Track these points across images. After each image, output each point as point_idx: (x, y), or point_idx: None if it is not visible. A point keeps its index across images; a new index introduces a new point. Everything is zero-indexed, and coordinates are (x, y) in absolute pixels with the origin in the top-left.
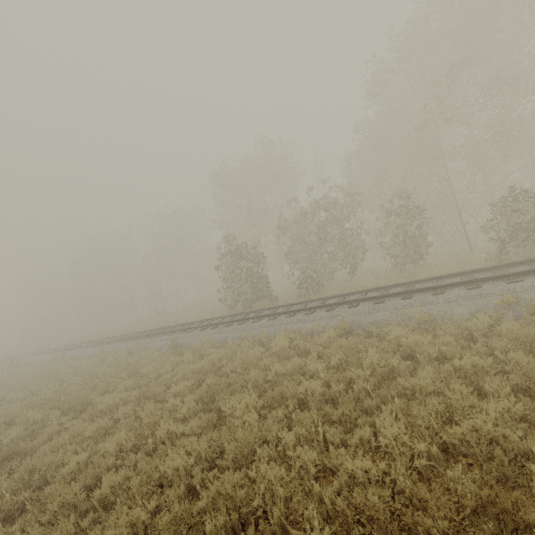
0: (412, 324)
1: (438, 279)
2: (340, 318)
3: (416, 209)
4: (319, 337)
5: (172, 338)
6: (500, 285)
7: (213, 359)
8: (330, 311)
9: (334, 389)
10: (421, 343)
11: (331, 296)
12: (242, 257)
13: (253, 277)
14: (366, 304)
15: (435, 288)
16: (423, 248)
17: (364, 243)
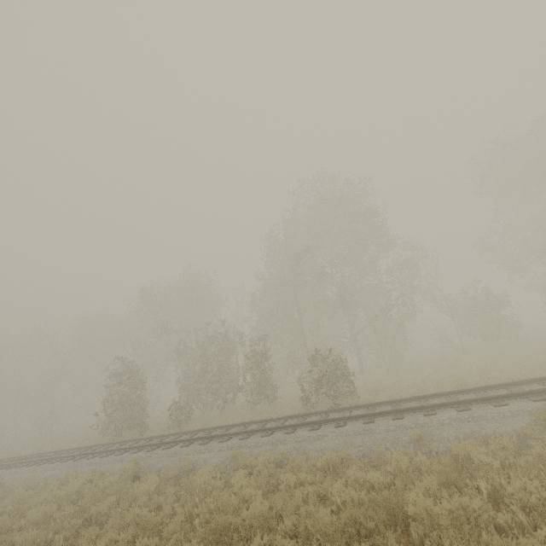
0: (171, 472)
1: (245, 425)
2: (148, 460)
3: (259, 356)
4: (102, 481)
5: (7, 472)
6: (256, 438)
7: (7, 503)
8: (149, 451)
9: (38, 539)
10: (145, 493)
11: (171, 433)
12: (122, 382)
13: (128, 404)
14: (177, 447)
15: (226, 435)
16: (269, 389)
17: (235, 377)
